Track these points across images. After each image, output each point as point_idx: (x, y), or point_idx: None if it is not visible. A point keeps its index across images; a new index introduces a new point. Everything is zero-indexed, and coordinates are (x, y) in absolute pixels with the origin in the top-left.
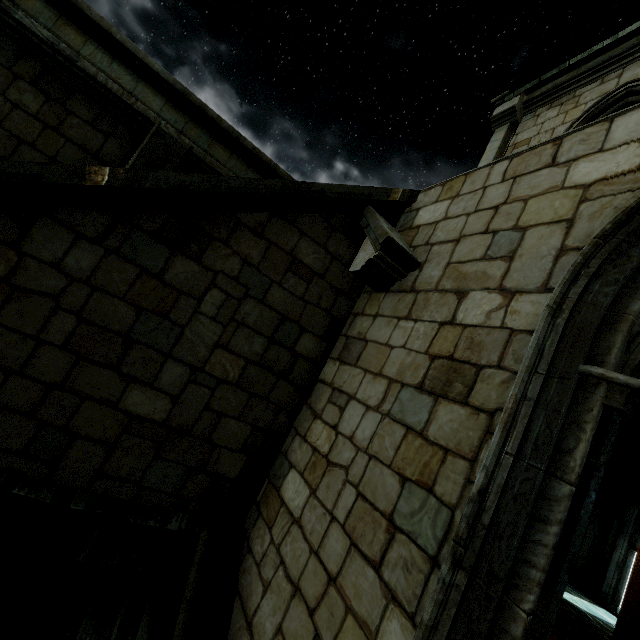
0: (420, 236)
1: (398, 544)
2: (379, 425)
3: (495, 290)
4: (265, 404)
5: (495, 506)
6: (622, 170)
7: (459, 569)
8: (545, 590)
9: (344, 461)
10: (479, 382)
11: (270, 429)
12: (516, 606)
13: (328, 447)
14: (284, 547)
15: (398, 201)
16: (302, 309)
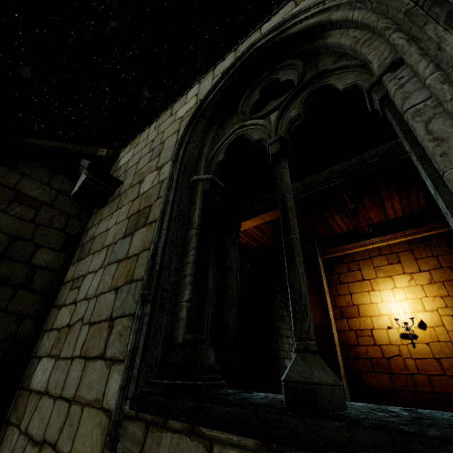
0: (122, 170)
1: (115, 327)
2: (103, 274)
3: (155, 170)
4: (3, 316)
5: (161, 257)
6: (191, 106)
7: (147, 304)
8: (195, 286)
9: (81, 315)
10: (151, 211)
11: (14, 338)
12: (181, 302)
13: (69, 318)
14: (31, 424)
15: (105, 156)
16: (34, 230)
